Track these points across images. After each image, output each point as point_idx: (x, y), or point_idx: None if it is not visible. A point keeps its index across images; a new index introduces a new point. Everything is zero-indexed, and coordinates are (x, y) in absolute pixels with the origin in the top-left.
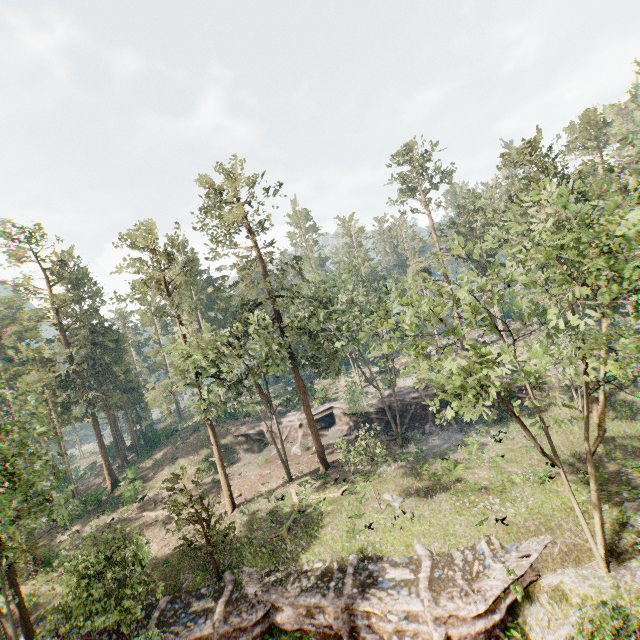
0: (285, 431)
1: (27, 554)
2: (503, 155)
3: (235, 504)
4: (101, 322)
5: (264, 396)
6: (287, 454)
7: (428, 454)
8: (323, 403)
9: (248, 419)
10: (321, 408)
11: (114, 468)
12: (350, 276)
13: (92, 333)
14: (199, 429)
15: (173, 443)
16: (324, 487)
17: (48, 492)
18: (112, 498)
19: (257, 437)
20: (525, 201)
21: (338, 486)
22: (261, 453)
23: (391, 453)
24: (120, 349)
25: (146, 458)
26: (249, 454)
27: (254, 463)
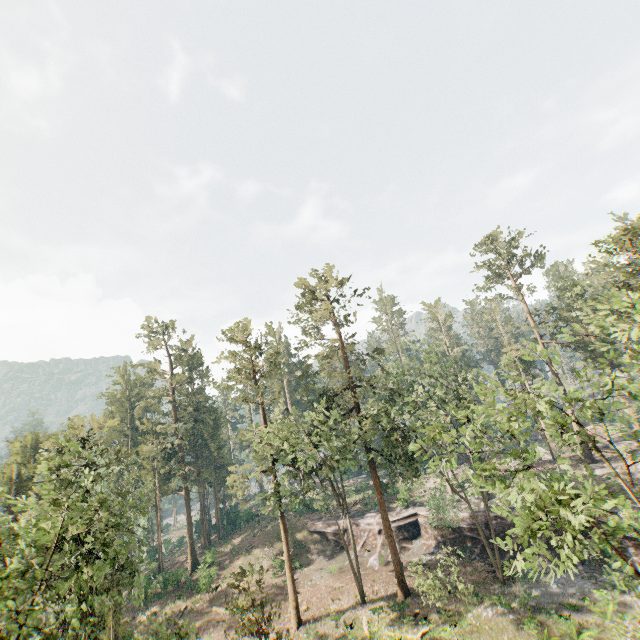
0: (363, 535)
1: (111, 628)
2: (595, 243)
3: (300, 619)
4: (205, 400)
5: (336, 493)
6: (363, 565)
7: (540, 603)
8: (406, 507)
9: (325, 514)
10: (404, 513)
11: (197, 547)
12: (432, 365)
13: (196, 410)
14: (277, 517)
15: (252, 529)
16: (401, 621)
17: (135, 566)
18: (189, 581)
19: (333, 537)
20: (632, 289)
21: (418, 623)
22: (336, 558)
23: (488, 590)
24: (217, 426)
25: (226, 541)
26: (323, 557)
27: (327, 569)
